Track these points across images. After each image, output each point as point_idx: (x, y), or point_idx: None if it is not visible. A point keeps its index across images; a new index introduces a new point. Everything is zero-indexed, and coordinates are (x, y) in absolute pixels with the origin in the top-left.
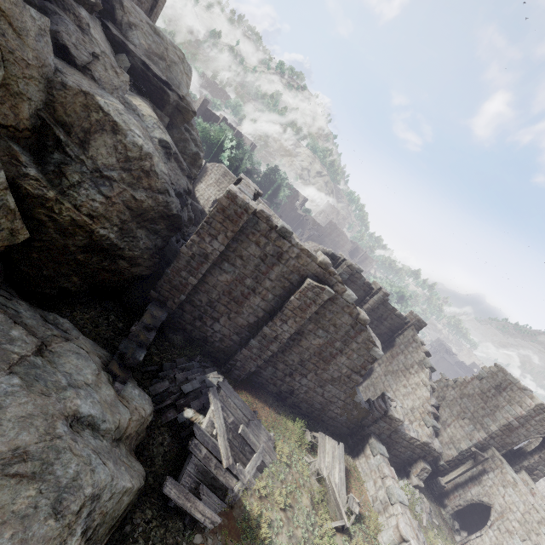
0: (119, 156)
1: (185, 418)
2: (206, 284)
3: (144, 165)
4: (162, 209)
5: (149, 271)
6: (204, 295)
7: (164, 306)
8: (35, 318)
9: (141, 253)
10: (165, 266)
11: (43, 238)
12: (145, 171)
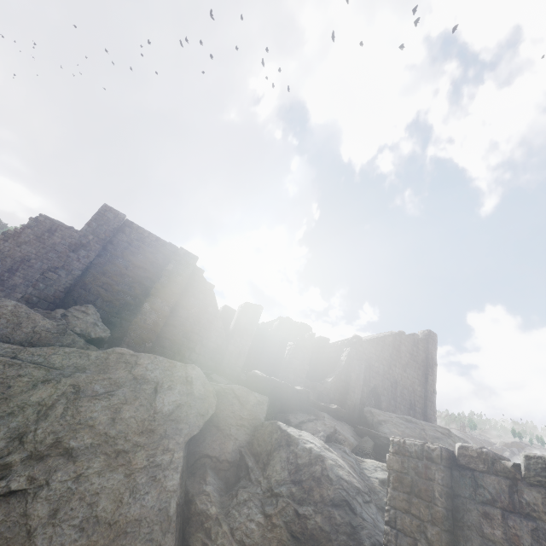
0: (291, 467)
1: None
2: None
3: (315, 471)
4: (345, 541)
5: None
6: None
7: None
8: None
9: None
10: None
11: None
12: (316, 478)
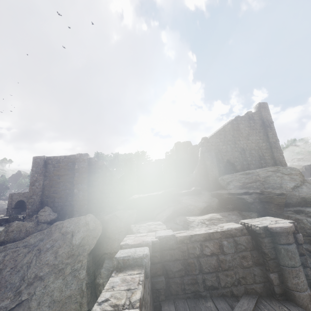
0: None
1: None
2: None
3: None
4: None
5: None
6: None
7: None
8: None
9: None
10: None
11: None
12: None
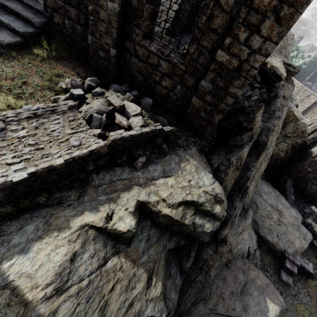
0: (294, 128)
1: (307, 221)
2: (314, 171)
3: (302, 129)
4: (302, 142)
5: (285, 162)
6: (311, 174)
7: (290, 176)
8: (265, 183)
9: (286, 157)
10: (292, 161)
11: None
12: (301, 131)
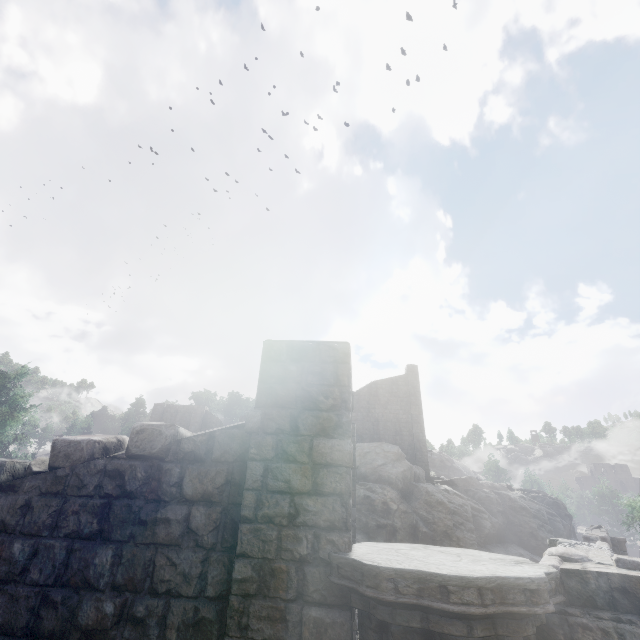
0: None
1: None
2: None
3: None
4: None
5: None
6: None
7: None
8: None
9: None
10: None
11: None
12: None
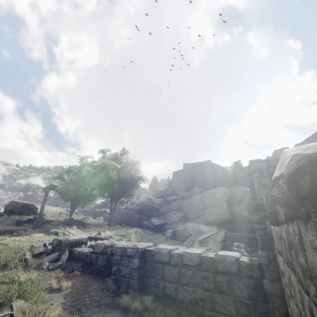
0: (248, 195)
1: None
2: None
3: None
4: None
5: None
6: None
7: None
8: None
9: None
10: None
11: (237, 220)
12: None
